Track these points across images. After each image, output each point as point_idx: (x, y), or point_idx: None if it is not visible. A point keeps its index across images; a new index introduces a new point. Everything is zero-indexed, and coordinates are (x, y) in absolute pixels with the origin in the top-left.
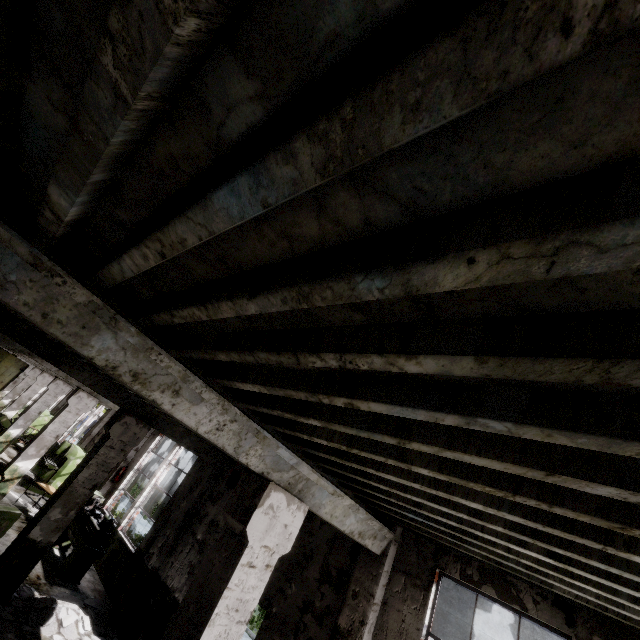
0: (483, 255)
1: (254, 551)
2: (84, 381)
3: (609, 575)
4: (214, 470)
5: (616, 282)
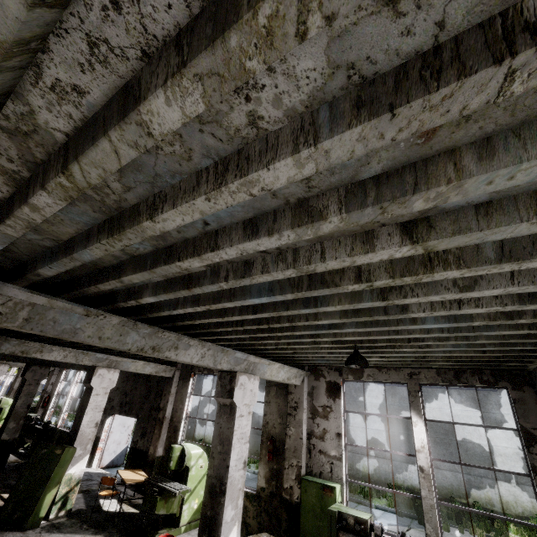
0: None
1: (97, 390)
2: None
3: None
4: None
5: None
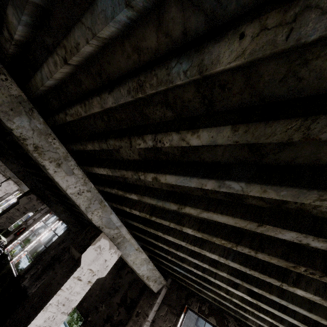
0: (250, 29)
1: (83, 270)
2: (12, 169)
3: (280, 308)
4: (75, 235)
5: (321, 70)
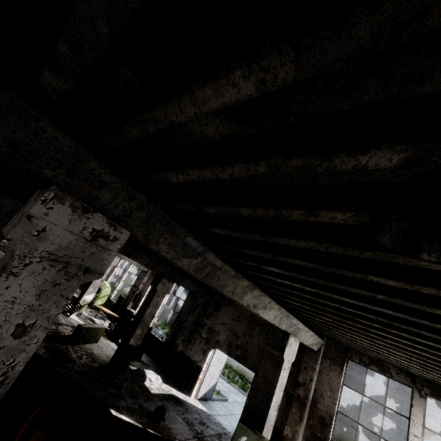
0: None
1: (285, 363)
2: (142, 263)
3: None
4: (204, 300)
5: None
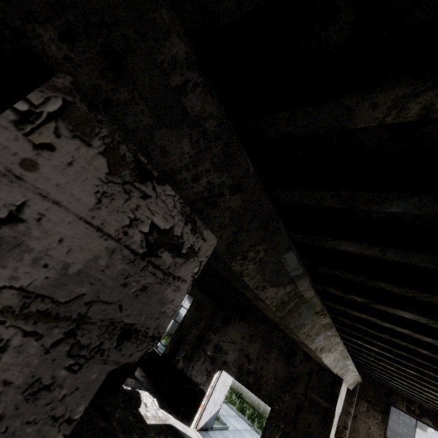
0: None
1: (335, 418)
2: None
3: None
4: (211, 312)
5: None
